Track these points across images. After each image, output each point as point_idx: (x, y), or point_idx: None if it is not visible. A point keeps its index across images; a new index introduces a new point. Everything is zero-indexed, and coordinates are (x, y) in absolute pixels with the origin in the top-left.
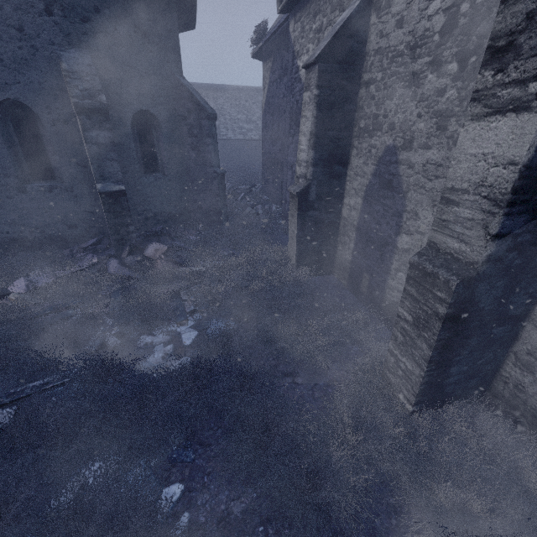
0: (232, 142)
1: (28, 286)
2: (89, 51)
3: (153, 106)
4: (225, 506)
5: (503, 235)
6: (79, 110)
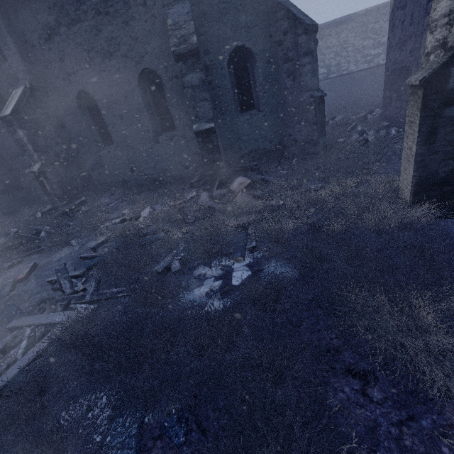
0: (354, 75)
1: (150, 212)
2: (190, 1)
3: (248, 39)
4: None
5: None
6: (176, 57)
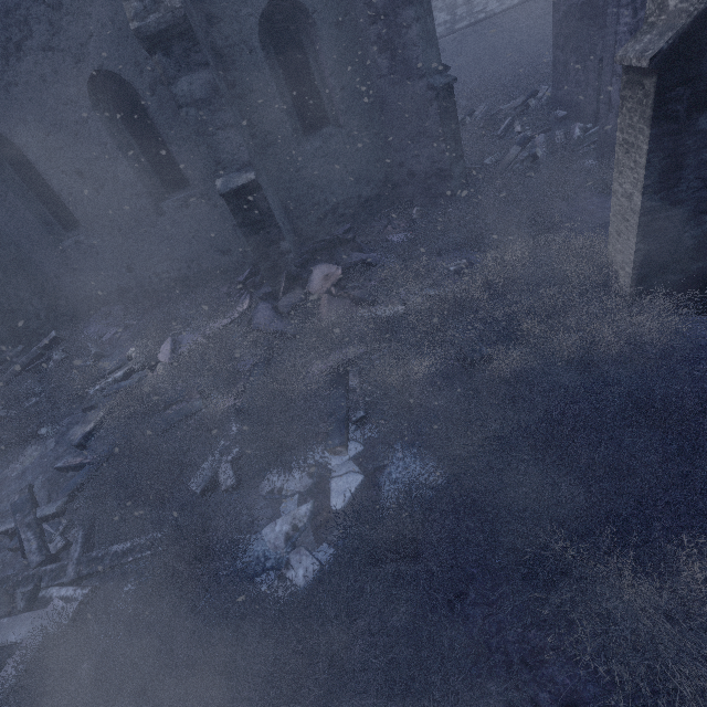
0: (497, 19)
1: (174, 352)
2: None
3: None
4: None
5: None
6: (147, 44)
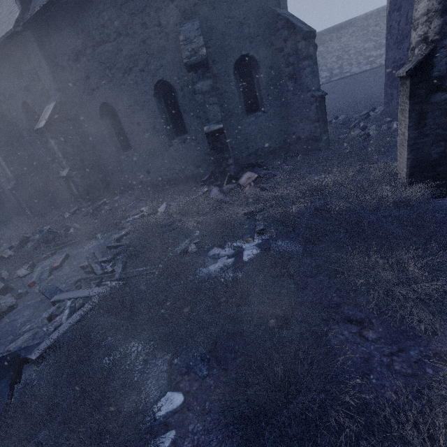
0: (356, 76)
1: (166, 208)
2: (199, 19)
3: (251, 48)
4: None
5: None
6: (188, 68)
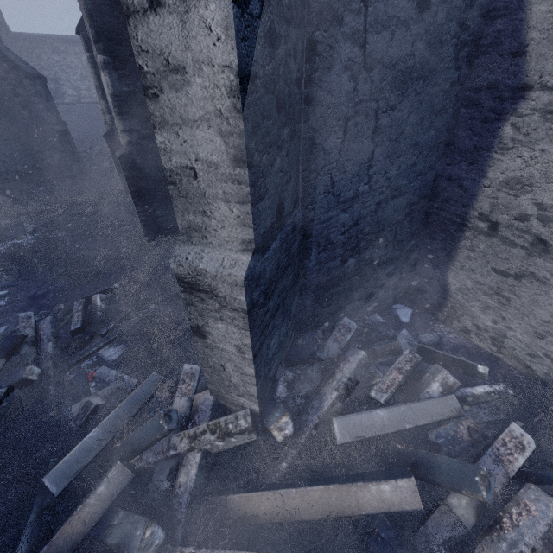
0: None
1: None
2: None
3: None
4: (34, 293)
5: (129, 130)
6: None
